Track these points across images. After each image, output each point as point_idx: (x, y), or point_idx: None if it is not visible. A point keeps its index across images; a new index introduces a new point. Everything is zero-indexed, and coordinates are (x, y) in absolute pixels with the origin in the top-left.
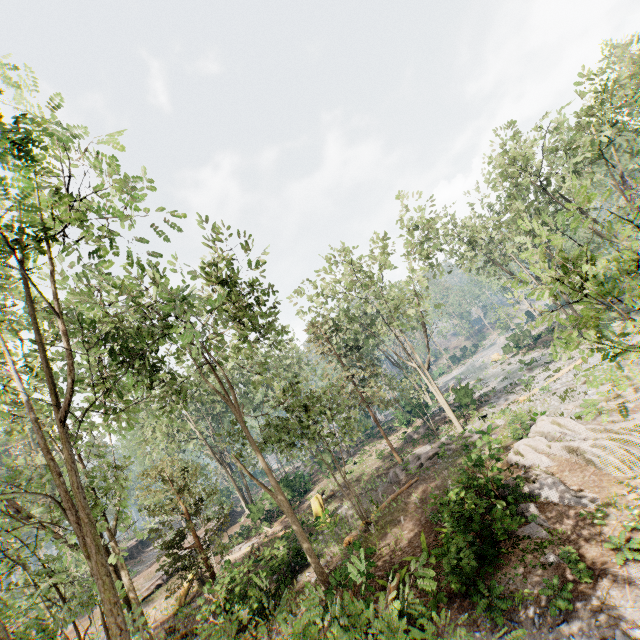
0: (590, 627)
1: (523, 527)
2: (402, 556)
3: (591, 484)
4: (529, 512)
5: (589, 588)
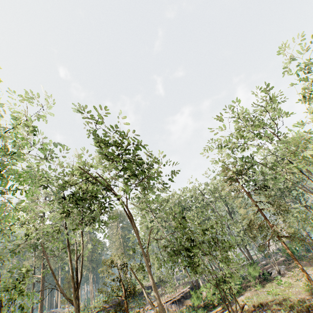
0: None
1: None
2: None
3: None
4: None
5: None
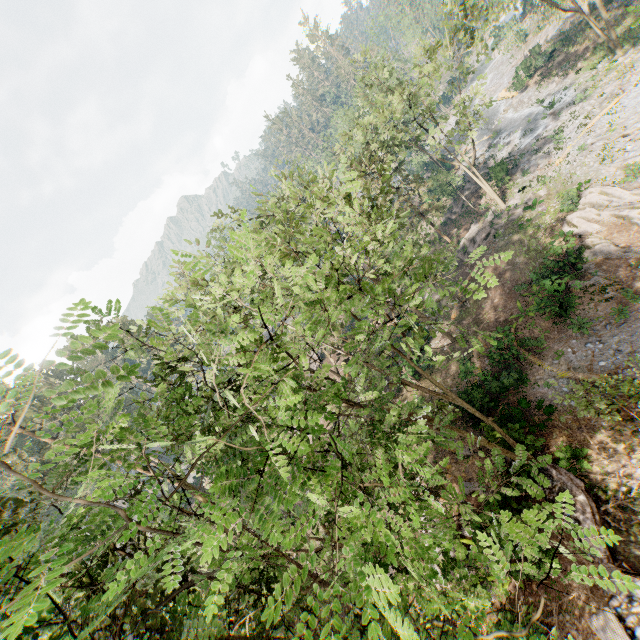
0: (638, 323)
1: (589, 281)
2: (504, 316)
3: (634, 241)
4: (591, 270)
5: (636, 305)
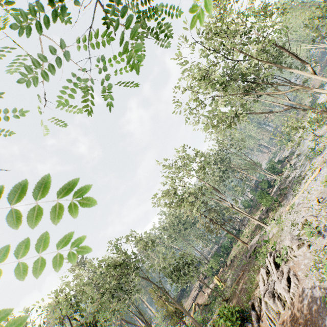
0: None
1: None
2: None
3: (263, 324)
4: None
5: None
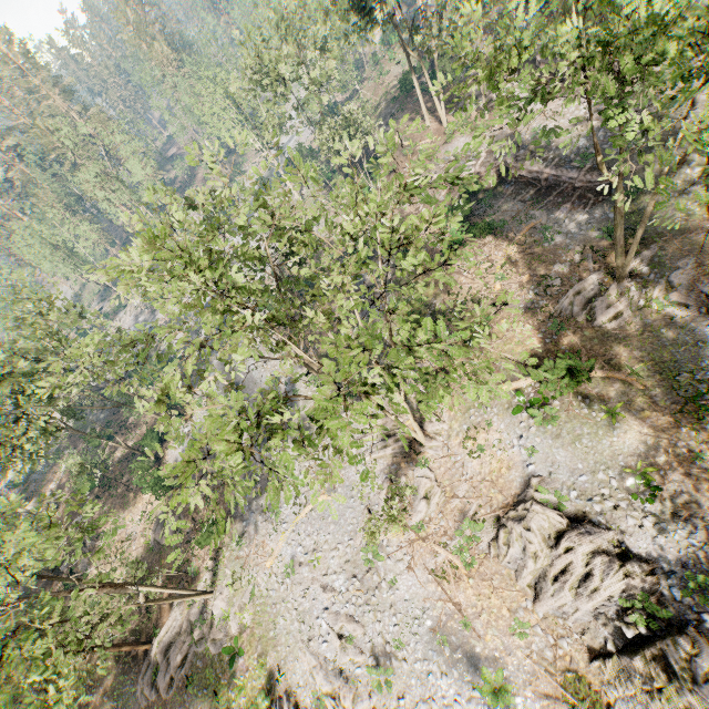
0: None
1: None
2: None
3: None
4: None
5: None
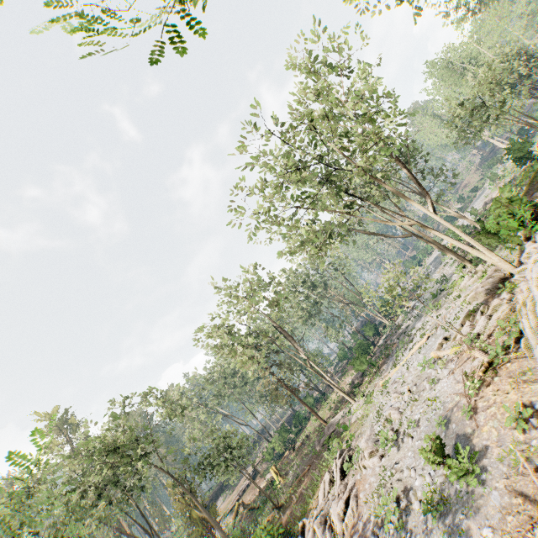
0: None
1: None
2: None
3: None
4: None
5: None
